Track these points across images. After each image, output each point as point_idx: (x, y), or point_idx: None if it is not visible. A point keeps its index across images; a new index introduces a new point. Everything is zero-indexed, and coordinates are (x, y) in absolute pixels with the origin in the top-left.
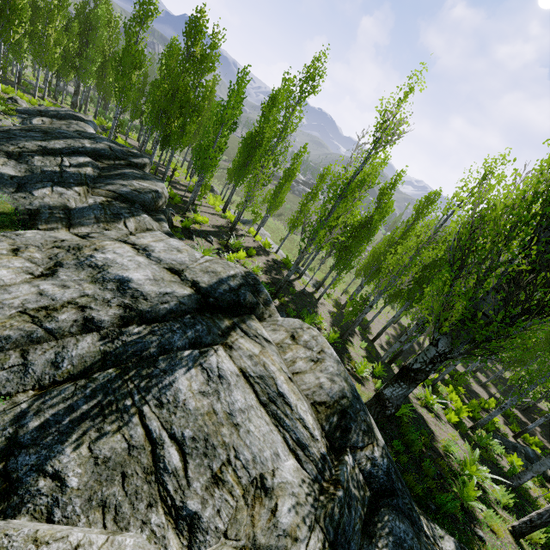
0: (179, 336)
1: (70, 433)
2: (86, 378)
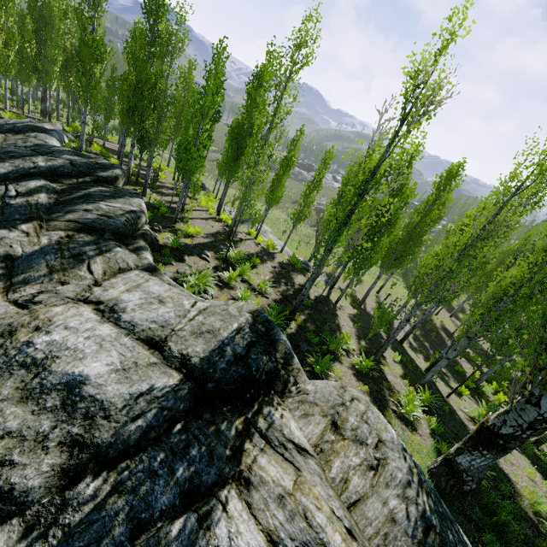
0: (162, 484)
1: None
2: None
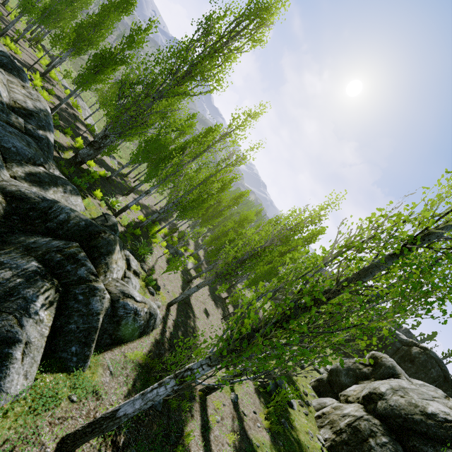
0: None
1: None
2: None
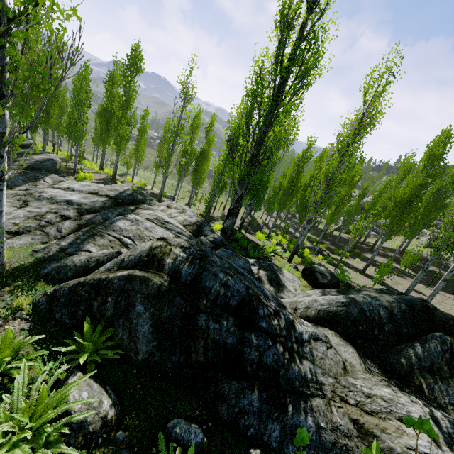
0: (110, 214)
1: (83, 243)
2: (77, 232)
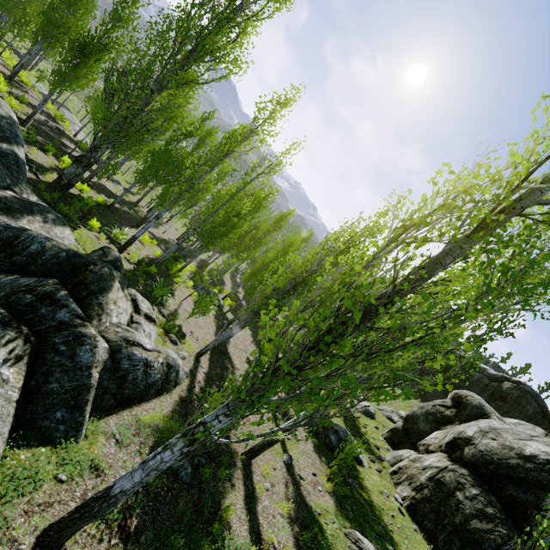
0: None
1: None
2: None
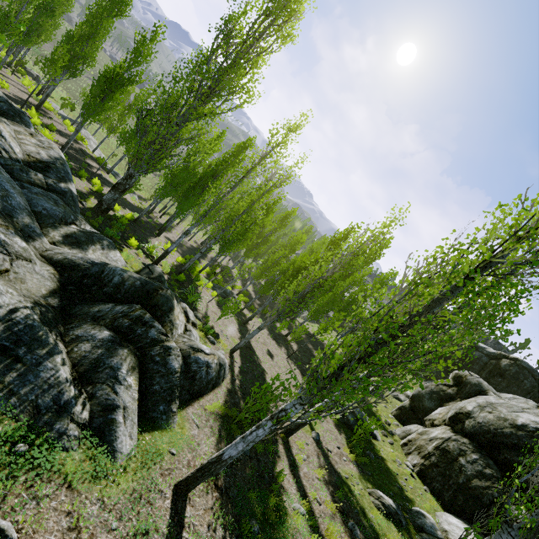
0: None
1: None
2: None
